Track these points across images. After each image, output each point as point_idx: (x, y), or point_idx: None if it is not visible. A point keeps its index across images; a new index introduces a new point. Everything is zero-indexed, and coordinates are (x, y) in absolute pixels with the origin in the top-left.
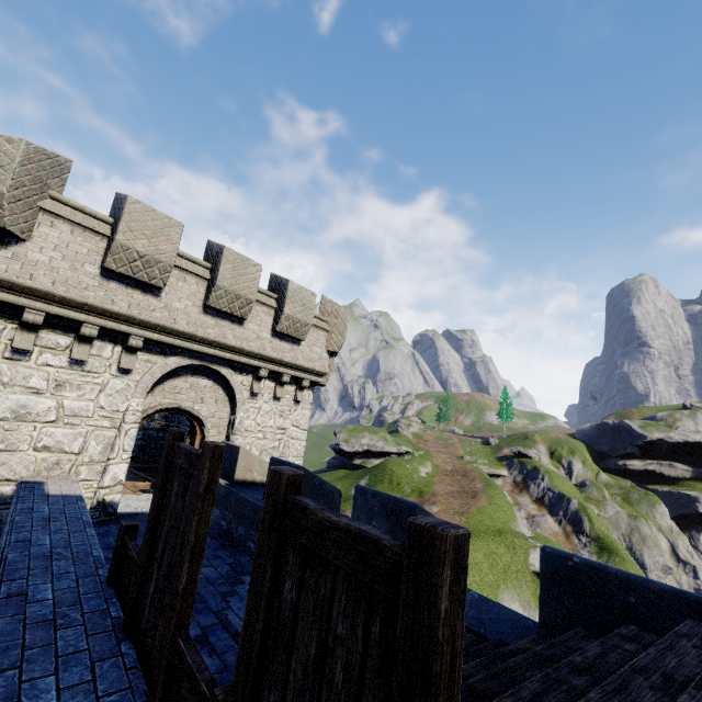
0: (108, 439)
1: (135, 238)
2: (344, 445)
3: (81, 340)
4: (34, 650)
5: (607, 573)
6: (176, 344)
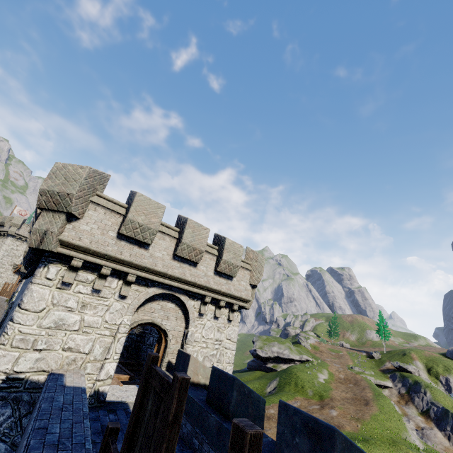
0: (107, 344)
1: (138, 215)
2: (260, 351)
3: (100, 277)
4: None
5: None
6: (154, 280)
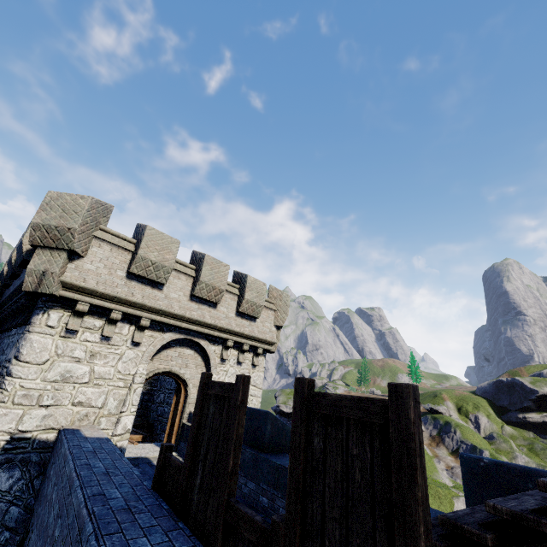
0: (121, 396)
1: (150, 252)
2: (284, 407)
3: (110, 322)
4: (126, 524)
5: (509, 467)
6: (171, 323)
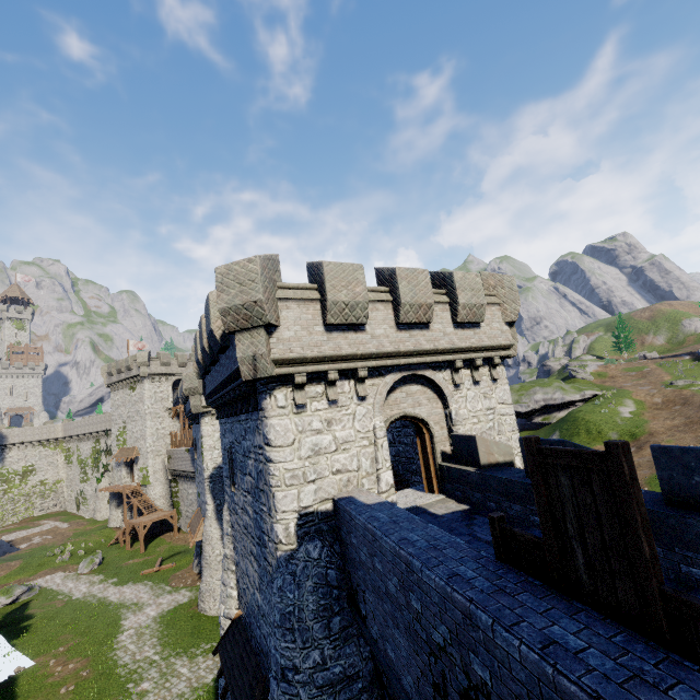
0: (370, 454)
1: (338, 292)
2: (517, 407)
3: (330, 385)
4: (518, 610)
5: None
6: (388, 365)
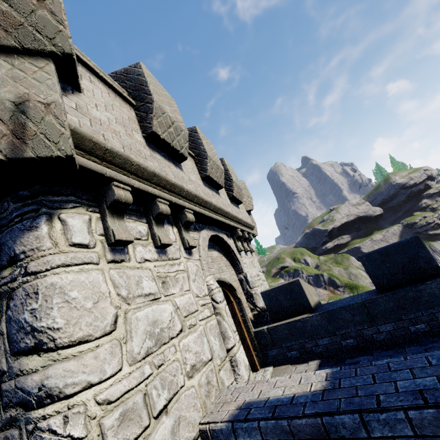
0: (215, 329)
1: (162, 103)
2: None
3: (156, 222)
4: None
5: None
6: (206, 215)
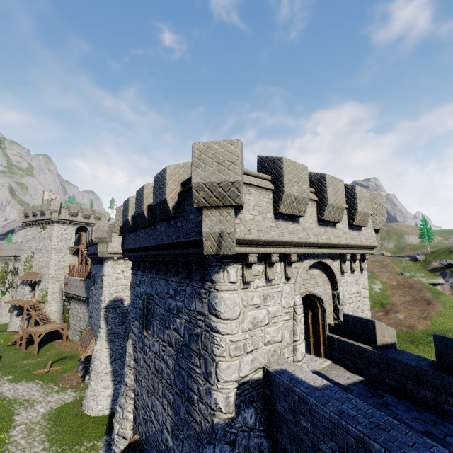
0: (290, 327)
1: (292, 187)
2: None
3: (269, 265)
4: None
5: None
6: (310, 253)
